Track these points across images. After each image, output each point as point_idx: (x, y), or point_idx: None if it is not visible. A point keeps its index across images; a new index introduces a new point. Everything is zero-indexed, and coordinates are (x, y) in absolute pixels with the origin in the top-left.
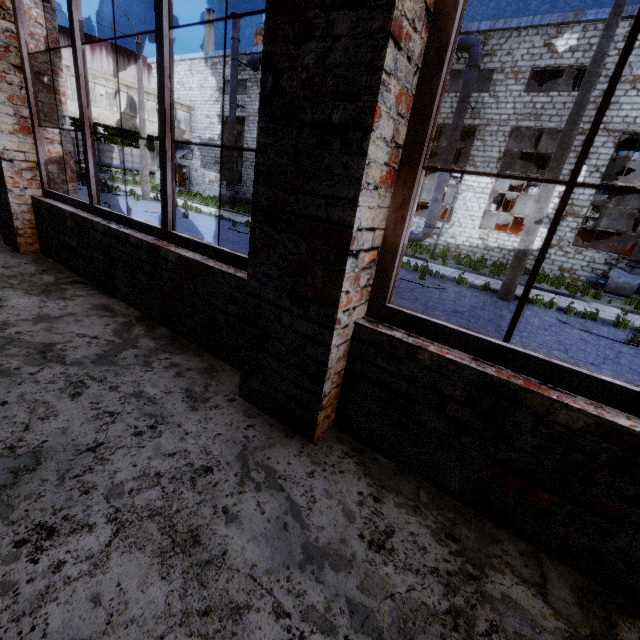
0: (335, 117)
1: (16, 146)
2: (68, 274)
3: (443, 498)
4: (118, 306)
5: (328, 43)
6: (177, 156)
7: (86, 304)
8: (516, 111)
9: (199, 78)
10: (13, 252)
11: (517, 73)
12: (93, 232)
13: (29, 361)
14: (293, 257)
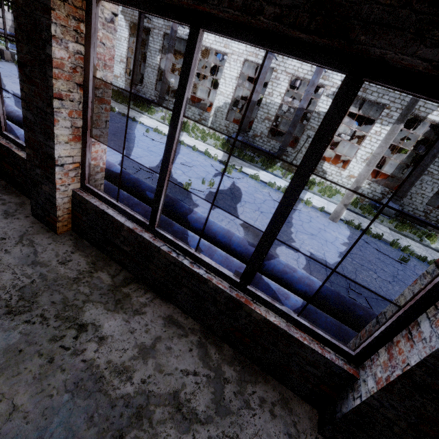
0: None
1: (67, 152)
2: (114, 267)
3: None
4: (179, 316)
5: None
6: None
7: (158, 318)
8: None
9: None
10: (49, 231)
11: None
12: (158, 255)
13: (179, 427)
14: (428, 413)
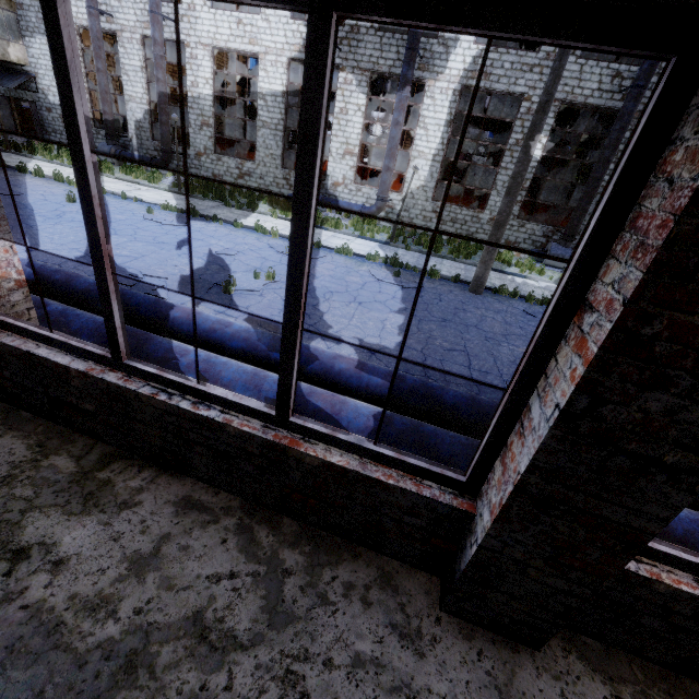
0: (669, 458)
1: None
2: (81, 442)
3: (649, 668)
4: (203, 494)
5: (686, 402)
6: (10, 86)
7: (164, 506)
8: (466, 66)
9: None
10: None
11: None
12: (139, 405)
13: (203, 665)
14: (563, 537)
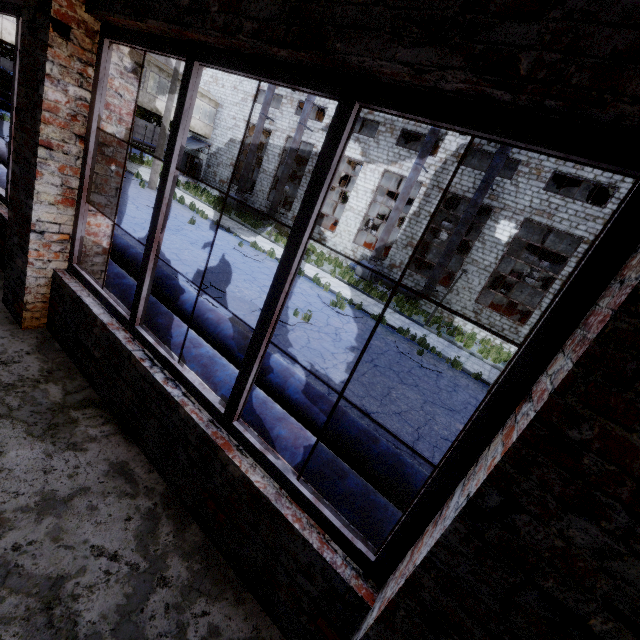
0: (596, 623)
1: (52, 217)
2: (78, 381)
3: None
4: (139, 466)
5: (620, 547)
6: (193, 147)
7: (101, 462)
8: (532, 205)
9: (235, 79)
10: (13, 324)
11: (540, 171)
12: (128, 364)
13: (29, 637)
14: None
